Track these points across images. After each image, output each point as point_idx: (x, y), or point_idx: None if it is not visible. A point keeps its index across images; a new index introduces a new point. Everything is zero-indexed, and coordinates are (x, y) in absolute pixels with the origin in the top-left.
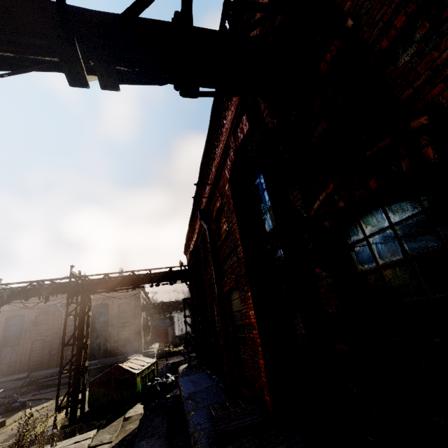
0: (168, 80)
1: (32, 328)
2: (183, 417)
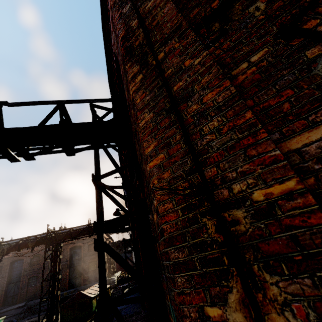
0: (57, 152)
1: (28, 268)
2: None
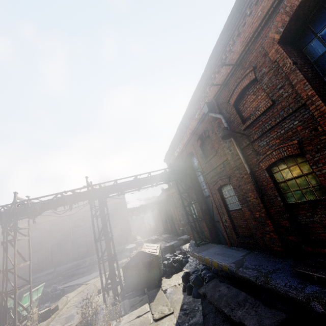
0: None
1: (49, 236)
2: (247, 283)
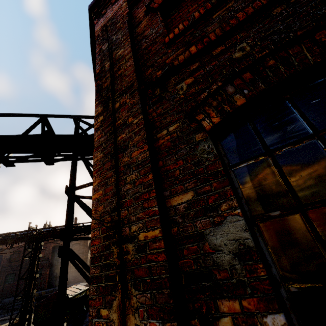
0: (37, 161)
1: (7, 264)
2: None
